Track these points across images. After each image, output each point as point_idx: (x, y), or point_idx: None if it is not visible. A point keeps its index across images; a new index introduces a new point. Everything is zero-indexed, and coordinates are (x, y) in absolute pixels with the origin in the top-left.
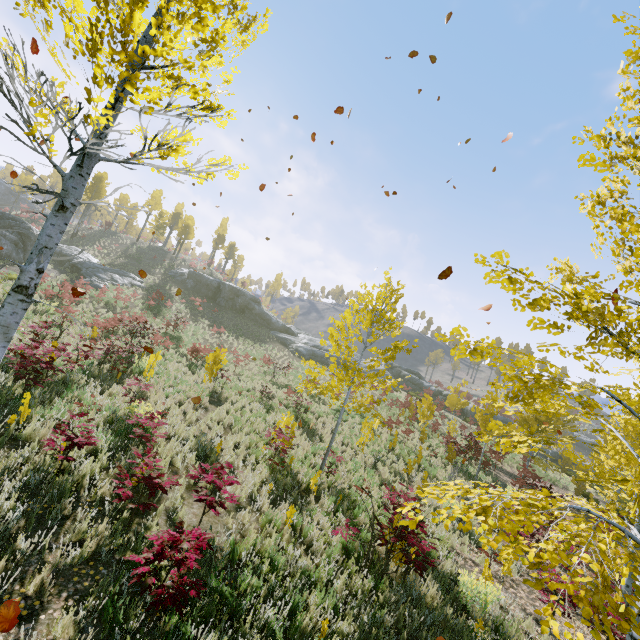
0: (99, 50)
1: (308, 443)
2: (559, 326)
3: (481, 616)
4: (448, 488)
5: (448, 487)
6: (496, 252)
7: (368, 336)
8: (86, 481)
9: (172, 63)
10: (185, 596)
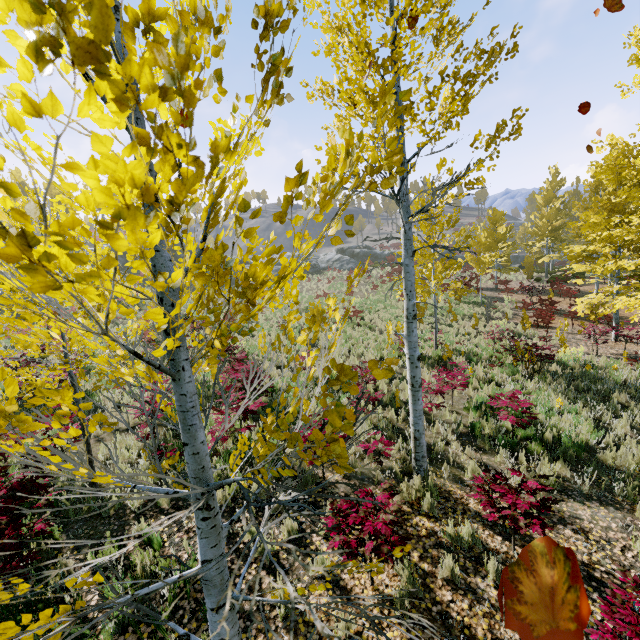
0: (494, 142)
1: (394, 337)
2: (639, 189)
3: (577, 365)
4: (636, 302)
5: (635, 302)
6: (605, 156)
7: (429, 238)
8: (391, 416)
9: (452, 111)
10: (533, 416)
